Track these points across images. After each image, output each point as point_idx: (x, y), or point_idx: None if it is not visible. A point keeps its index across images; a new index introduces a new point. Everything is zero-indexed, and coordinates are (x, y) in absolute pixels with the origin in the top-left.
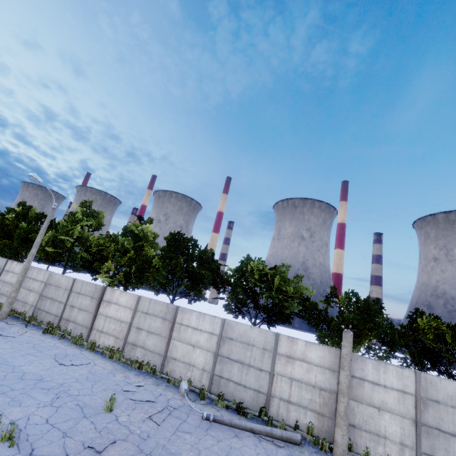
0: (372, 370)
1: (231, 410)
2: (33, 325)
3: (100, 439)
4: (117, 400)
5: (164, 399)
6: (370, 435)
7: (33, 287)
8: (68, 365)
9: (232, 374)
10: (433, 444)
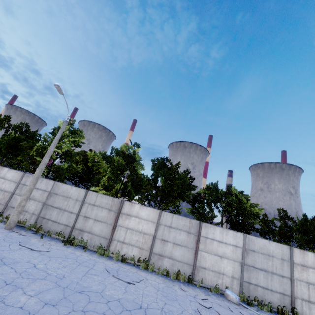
0: None
1: (274, 313)
2: (43, 234)
3: None
4: None
5: (236, 311)
6: None
7: (33, 195)
8: (134, 283)
9: (259, 280)
10: None
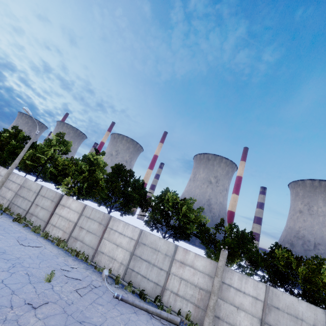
0: (238, 280)
1: (135, 295)
2: (7, 214)
3: (37, 300)
4: (56, 275)
5: (89, 279)
6: (228, 325)
7: (12, 187)
8: (26, 245)
9: (141, 269)
10: None
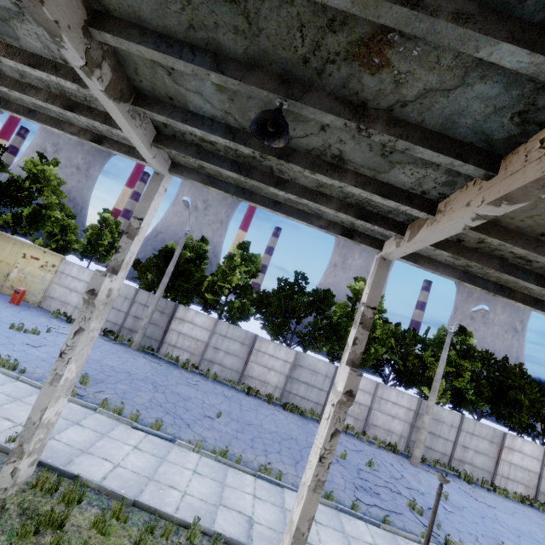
0: None
1: None
2: (429, 466)
3: None
4: None
5: None
6: None
7: (397, 413)
8: None
9: None
10: None
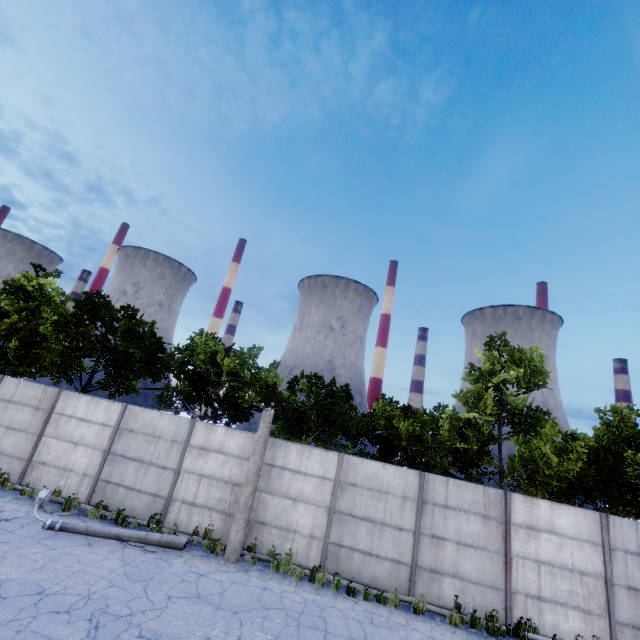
0: (296, 456)
1: (108, 521)
2: None
3: None
4: None
5: None
6: (279, 531)
7: None
8: None
9: (125, 477)
10: (342, 531)
